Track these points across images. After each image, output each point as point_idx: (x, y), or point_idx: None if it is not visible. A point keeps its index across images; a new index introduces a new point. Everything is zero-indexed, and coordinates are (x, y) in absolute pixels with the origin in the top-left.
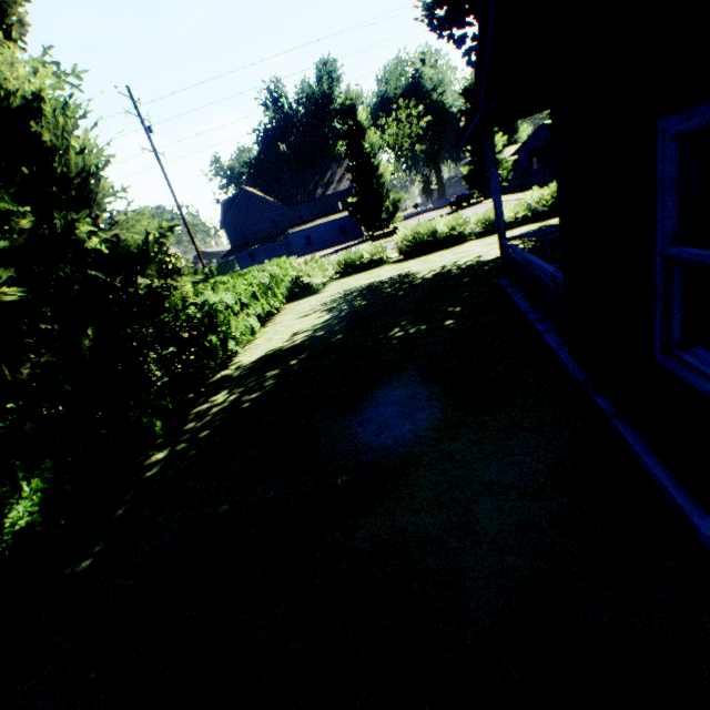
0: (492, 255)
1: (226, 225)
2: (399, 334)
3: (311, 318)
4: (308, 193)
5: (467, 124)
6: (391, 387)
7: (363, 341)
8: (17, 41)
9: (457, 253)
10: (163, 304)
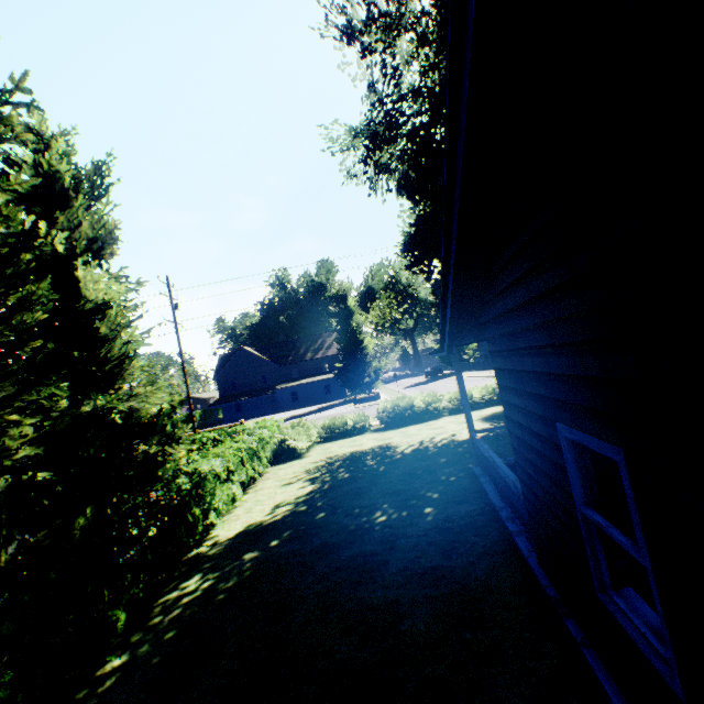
0: (464, 435)
1: (219, 376)
2: (381, 518)
3: (293, 488)
4: (300, 355)
5: (436, 352)
6: (373, 586)
7: (346, 522)
8: (108, 270)
9: (433, 428)
10: (156, 472)
